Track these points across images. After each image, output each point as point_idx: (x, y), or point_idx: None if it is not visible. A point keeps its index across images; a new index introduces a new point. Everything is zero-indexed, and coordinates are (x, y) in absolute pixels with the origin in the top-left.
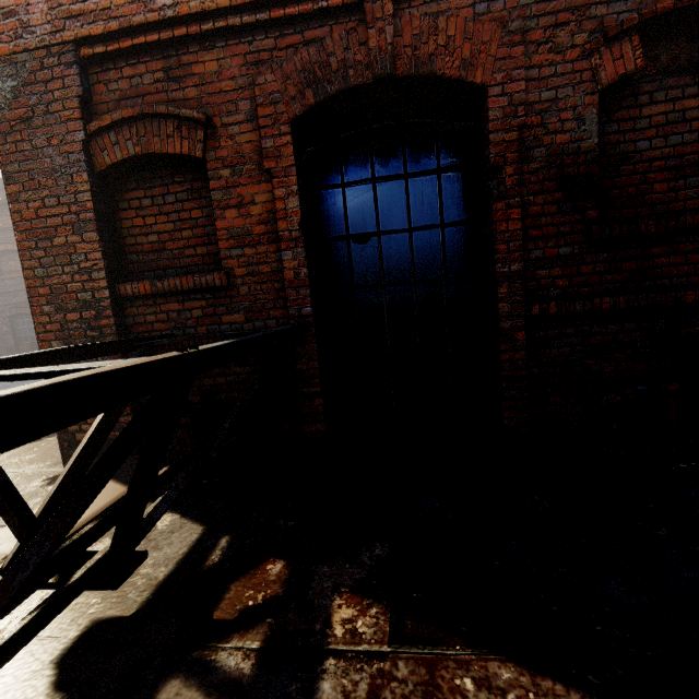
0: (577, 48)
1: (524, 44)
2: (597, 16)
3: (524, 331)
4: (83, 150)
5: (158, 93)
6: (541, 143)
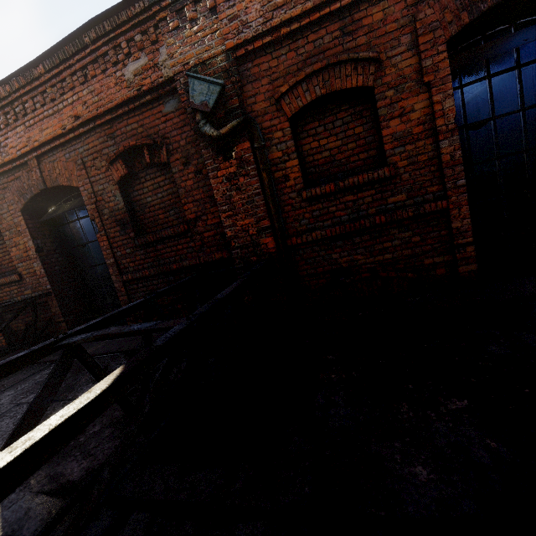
0: (104, 167)
1: (87, 168)
2: (106, 153)
3: (124, 287)
4: None
5: None
6: (105, 207)
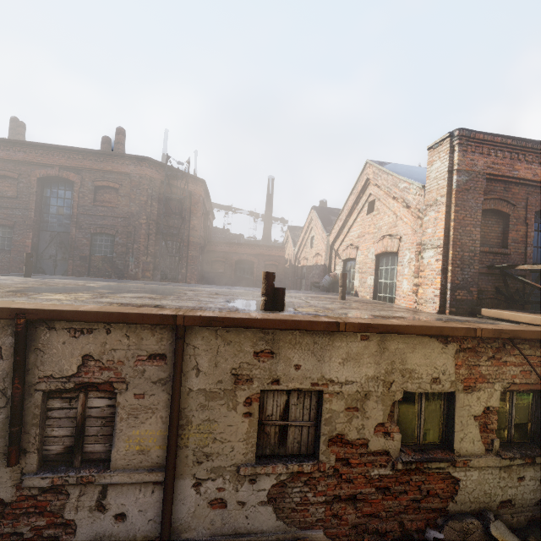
0: None
1: None
2: None
3: None
4: (482, 203)
5: (501, 193)
6: None
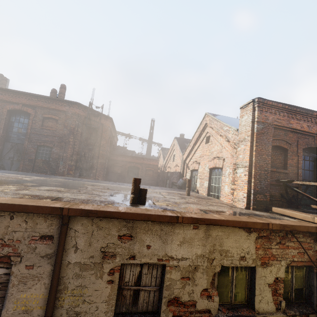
0: None
1: None
2: None
3: None
4: (271, 142)
5: (282, 136)
6: None
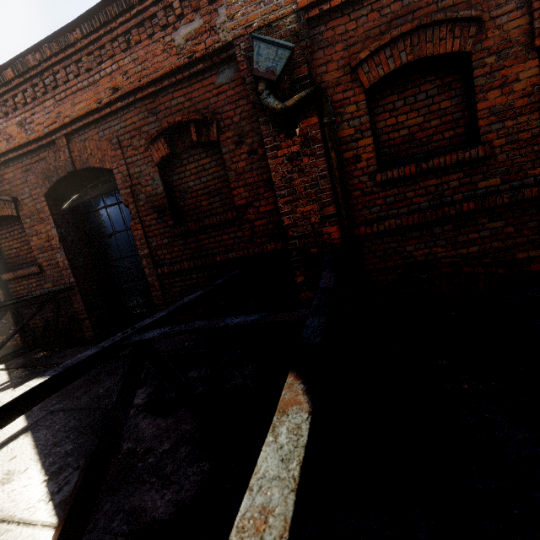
0: (143, 147)
1: (122, 147)
2: (146, 131)
3: (158, 281)
4: None
5: None
6: (141, 192)
